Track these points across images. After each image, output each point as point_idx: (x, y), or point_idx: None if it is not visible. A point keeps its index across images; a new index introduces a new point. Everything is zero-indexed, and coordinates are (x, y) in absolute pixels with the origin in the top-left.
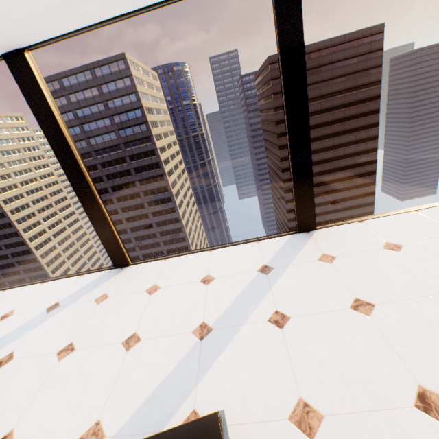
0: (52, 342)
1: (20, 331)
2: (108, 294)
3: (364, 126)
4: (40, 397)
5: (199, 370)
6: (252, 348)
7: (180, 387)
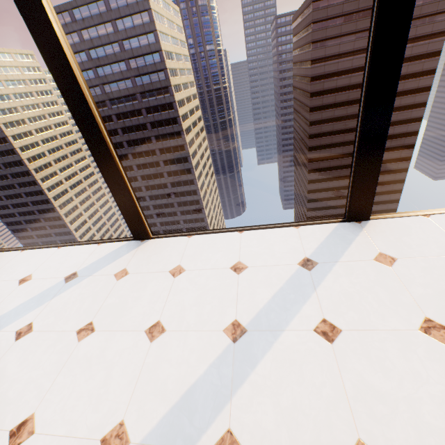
0: (71, 318)
1: (39, 300)
2: (128, 270)
3: (413, 90)
4: (61, 381)
5: (234, 380)
6: (296, 363)
7: (211, 397)
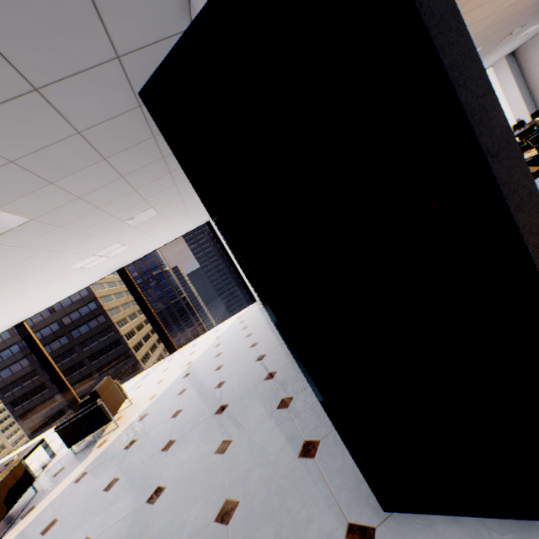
0: None
1: None
2: None
3: None
4: None
5: None
6: None
7: None
